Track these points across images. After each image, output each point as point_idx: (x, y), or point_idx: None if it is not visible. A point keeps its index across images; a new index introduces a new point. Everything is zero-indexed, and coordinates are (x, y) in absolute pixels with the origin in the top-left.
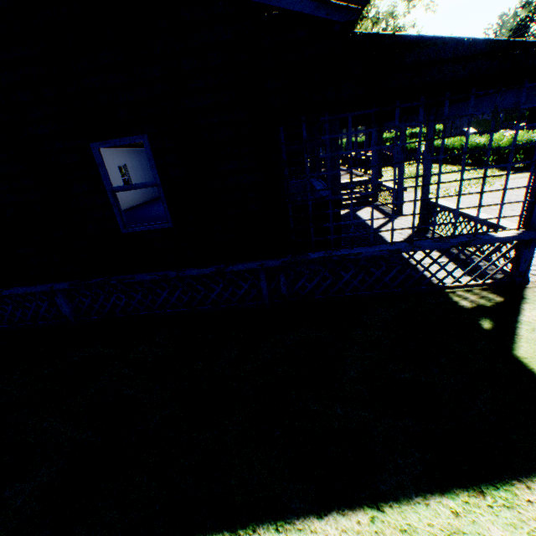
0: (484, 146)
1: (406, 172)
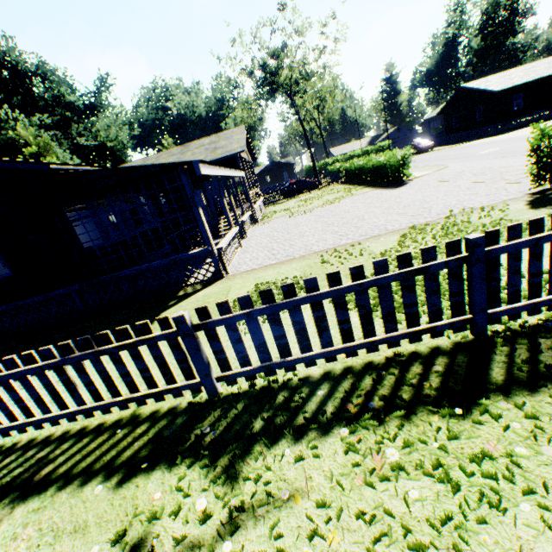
0: (362, 167)
1: (312, 196)
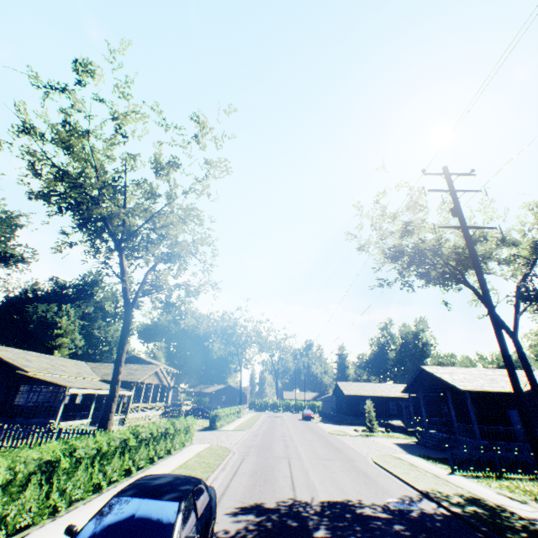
0: None
1: None
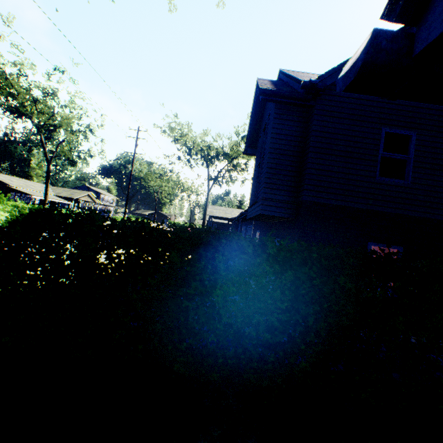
0: None
1: None
